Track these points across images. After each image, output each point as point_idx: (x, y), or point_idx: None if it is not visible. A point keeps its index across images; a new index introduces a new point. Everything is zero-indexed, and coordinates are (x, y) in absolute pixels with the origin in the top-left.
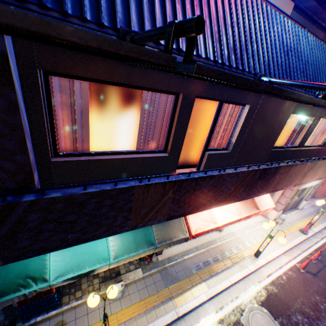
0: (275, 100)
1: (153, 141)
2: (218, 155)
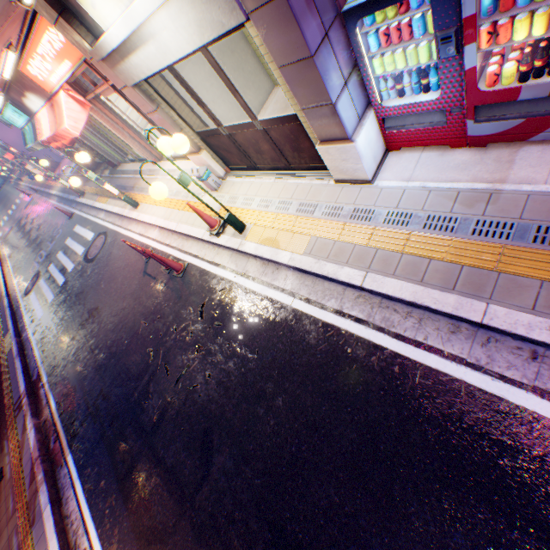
0: None
1: None
2: None
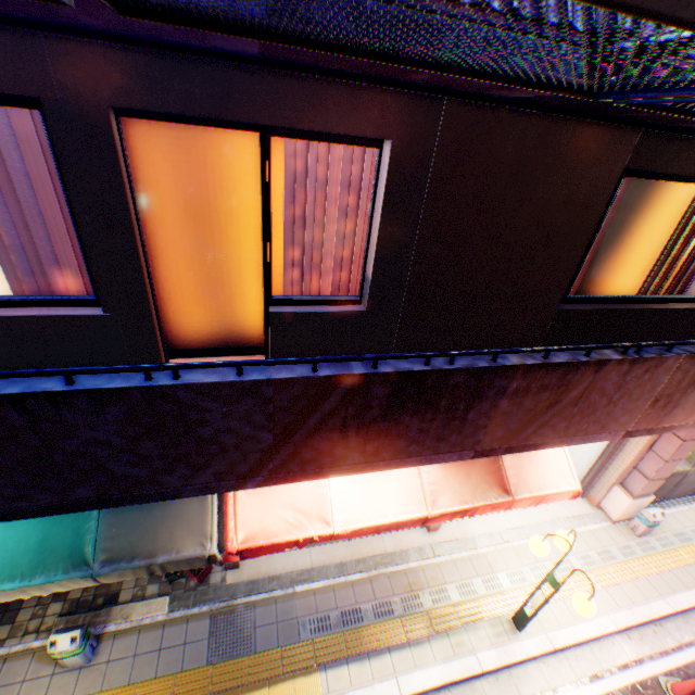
0: (521, 118)
1: (62, 271)
2: (317, 318)
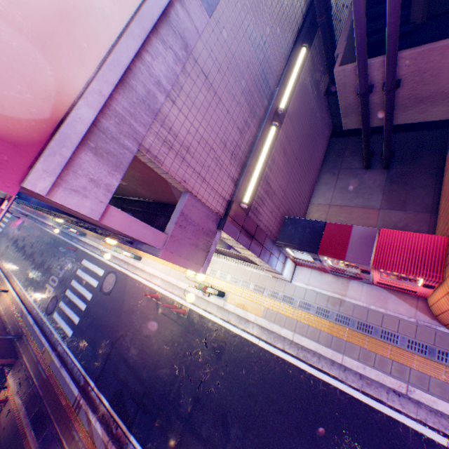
0: None
1: None
2: None
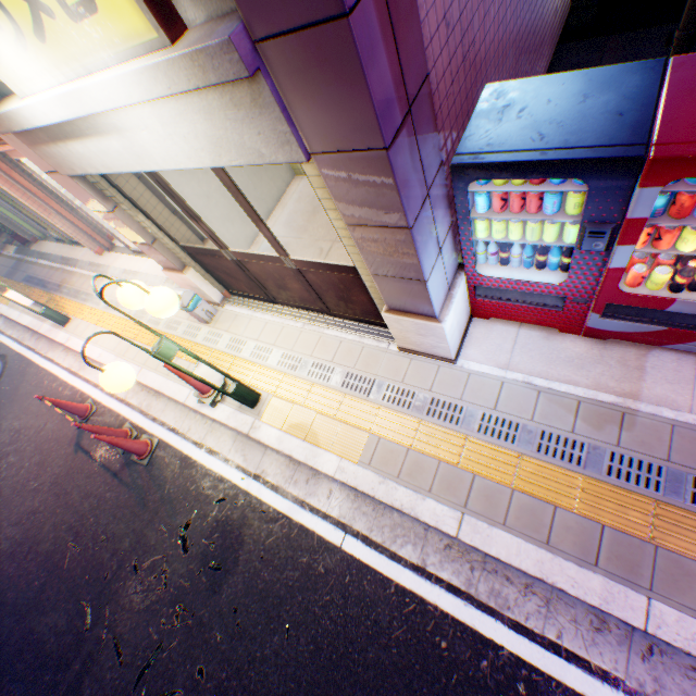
0: None
1: None
2: None
